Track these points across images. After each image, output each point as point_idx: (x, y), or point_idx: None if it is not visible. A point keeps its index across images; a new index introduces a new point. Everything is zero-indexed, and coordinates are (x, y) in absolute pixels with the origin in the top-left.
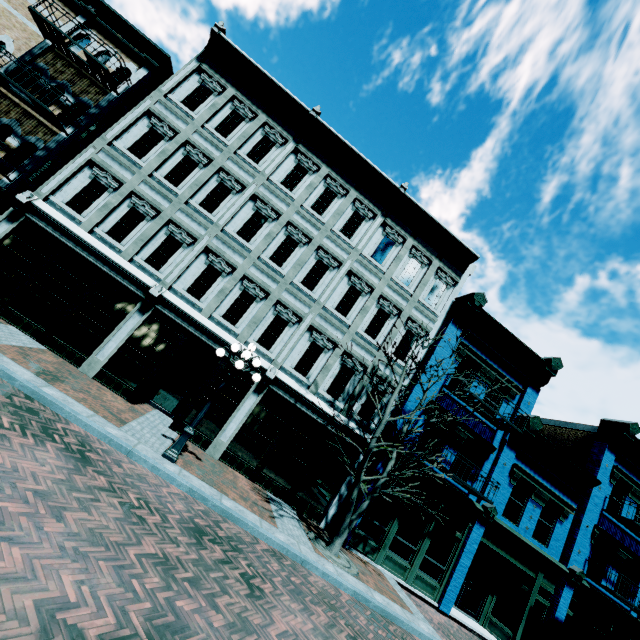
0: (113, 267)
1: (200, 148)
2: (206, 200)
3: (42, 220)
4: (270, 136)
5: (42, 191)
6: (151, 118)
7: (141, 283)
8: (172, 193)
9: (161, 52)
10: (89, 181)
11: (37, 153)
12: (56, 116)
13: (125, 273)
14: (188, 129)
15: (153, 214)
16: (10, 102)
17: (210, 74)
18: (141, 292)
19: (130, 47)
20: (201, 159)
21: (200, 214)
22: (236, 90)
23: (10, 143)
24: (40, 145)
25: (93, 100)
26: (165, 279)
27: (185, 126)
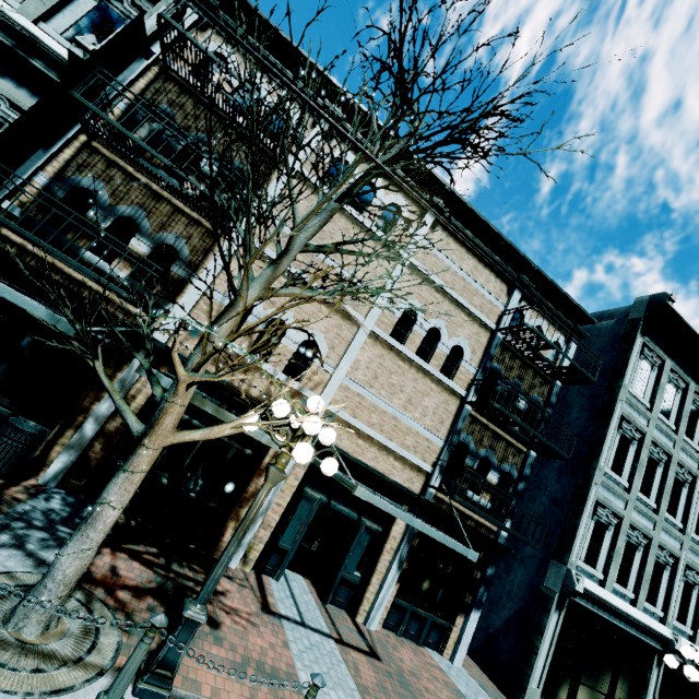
0: (639, 627)
1: (660, 445)
2: (668, 503)
3: (582, 597)
4: (695, 403)
5: (572, 559)
6: (622, 423)
7: (662, 637)
8: (646, 507)
9: (587, 317)
10: (593, 523)
11: (518, 487)
12: (517, 428)
13: (649, 631)
14: (650, 426)
15: (644, 542)
16: (480, 425)
17: (650, 347)
18: (659, 645)
19: (560, 316)
20: (660, 456)
21: (668, 522)
22: (671, 360)
23: (490, 480)
24: (513, 472)
25: (539, 394)
26: (668, 618)
27: (645, 421)
